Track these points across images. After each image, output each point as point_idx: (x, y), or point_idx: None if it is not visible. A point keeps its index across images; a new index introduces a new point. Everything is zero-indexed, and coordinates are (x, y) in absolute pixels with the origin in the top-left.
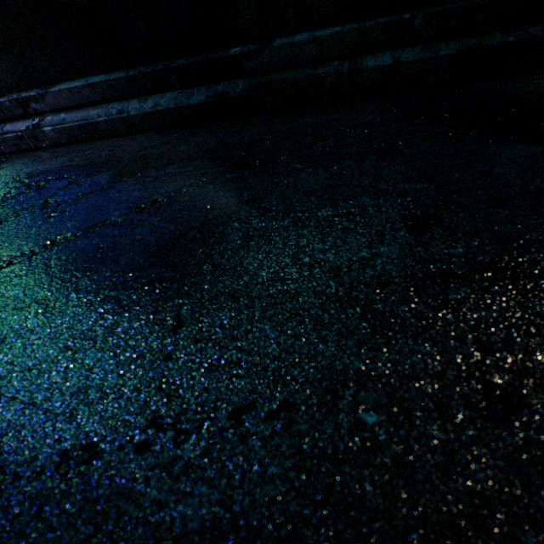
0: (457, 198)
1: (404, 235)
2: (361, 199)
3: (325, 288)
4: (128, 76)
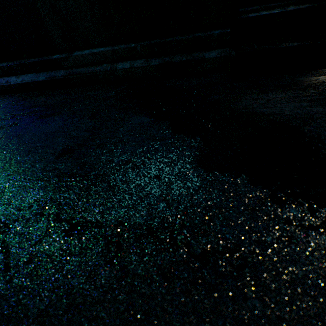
0: (91, 142)
1: (53, 158)
2: (59, 138)
3: (0, 179)
4: (9, 65)
